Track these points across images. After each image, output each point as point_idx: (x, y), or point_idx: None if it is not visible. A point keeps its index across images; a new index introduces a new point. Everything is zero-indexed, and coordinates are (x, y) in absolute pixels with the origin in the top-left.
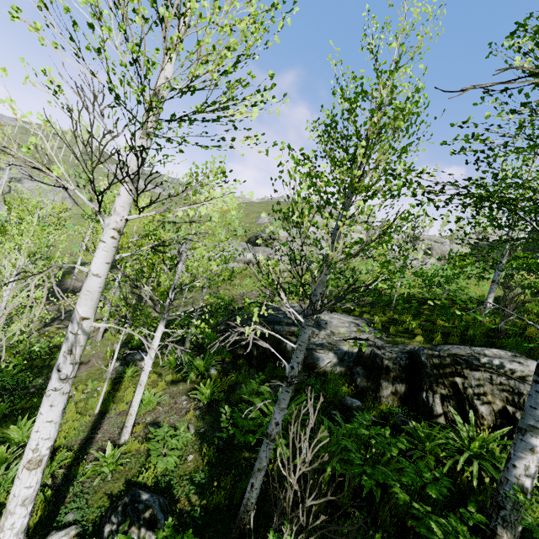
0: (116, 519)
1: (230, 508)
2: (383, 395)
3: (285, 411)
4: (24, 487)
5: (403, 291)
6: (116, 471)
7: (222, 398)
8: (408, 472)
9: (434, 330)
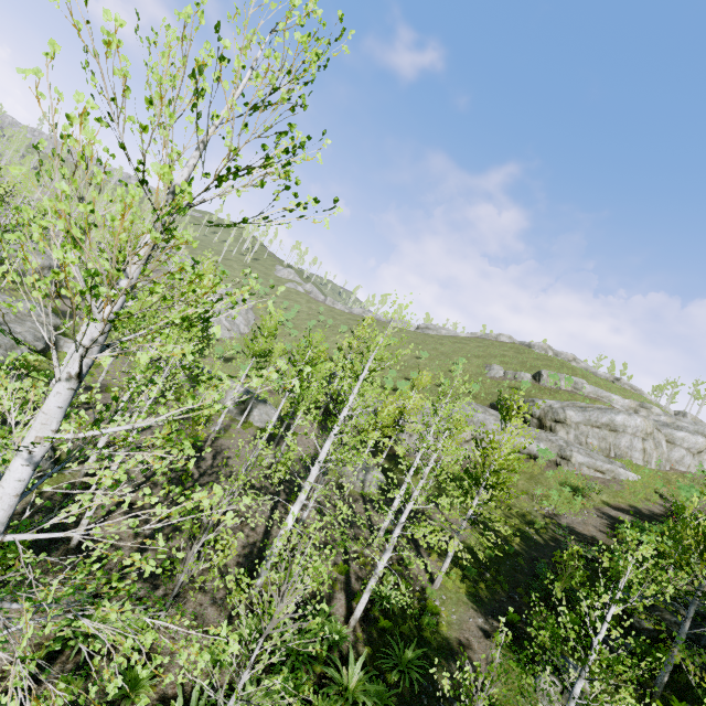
0: None
1: None
2: None
3: None
4: None
5: None
6: None
7: None
8: None
9: None
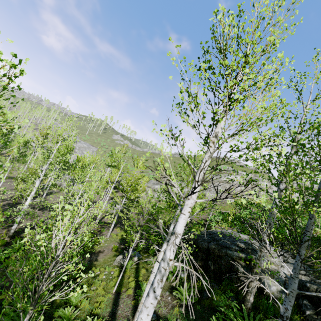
0: None
1: None
2: None
3: None
4: None
5: None
6: None
7: (195, 301)
8: None
9: None
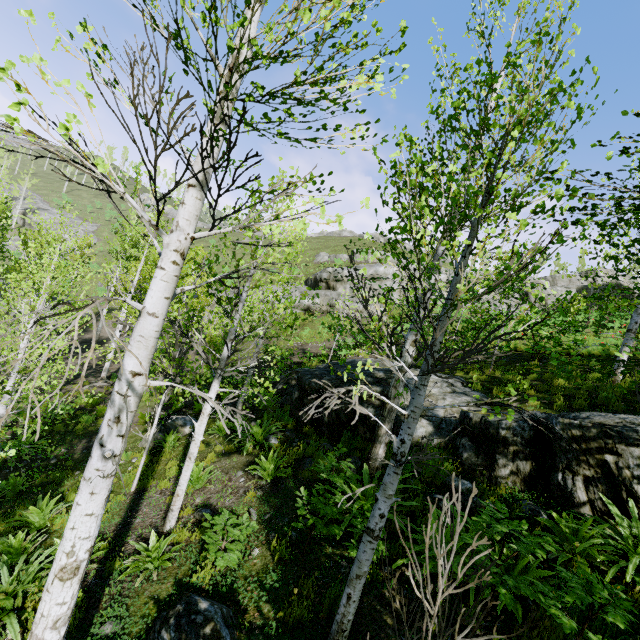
0: (168, 635)
1: (315, 623)
2: (500, 475)
3: (393, 499)
4: (55, 603)
5: (501, 344)
6: (162, 567)
7: (289, 475)
8: (553, 581)
9: (554, 392)
